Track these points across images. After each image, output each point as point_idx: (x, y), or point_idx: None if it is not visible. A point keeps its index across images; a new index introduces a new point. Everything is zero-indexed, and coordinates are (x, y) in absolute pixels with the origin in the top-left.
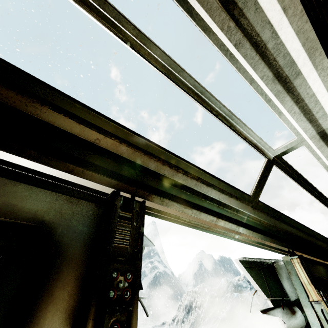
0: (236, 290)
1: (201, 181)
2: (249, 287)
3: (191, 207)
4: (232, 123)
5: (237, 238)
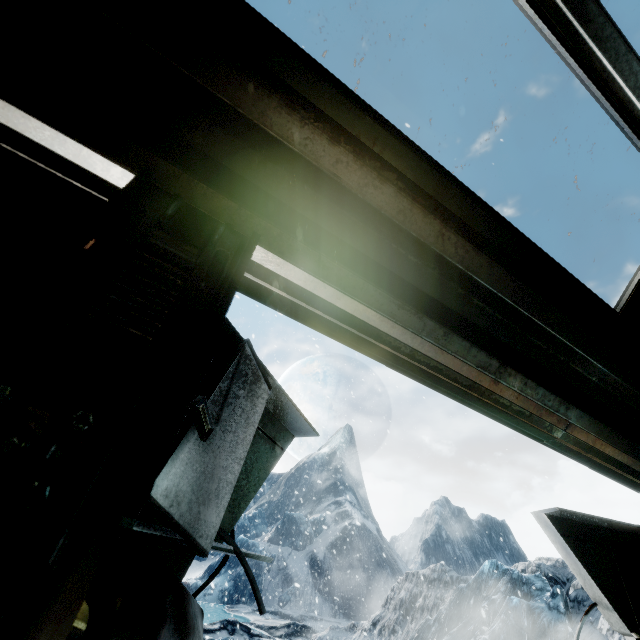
0: (517, 591)
1: (457, 228)
2: (549, 590)
3: (422, 308)
4: (582, 39)
5: (557, 439)
